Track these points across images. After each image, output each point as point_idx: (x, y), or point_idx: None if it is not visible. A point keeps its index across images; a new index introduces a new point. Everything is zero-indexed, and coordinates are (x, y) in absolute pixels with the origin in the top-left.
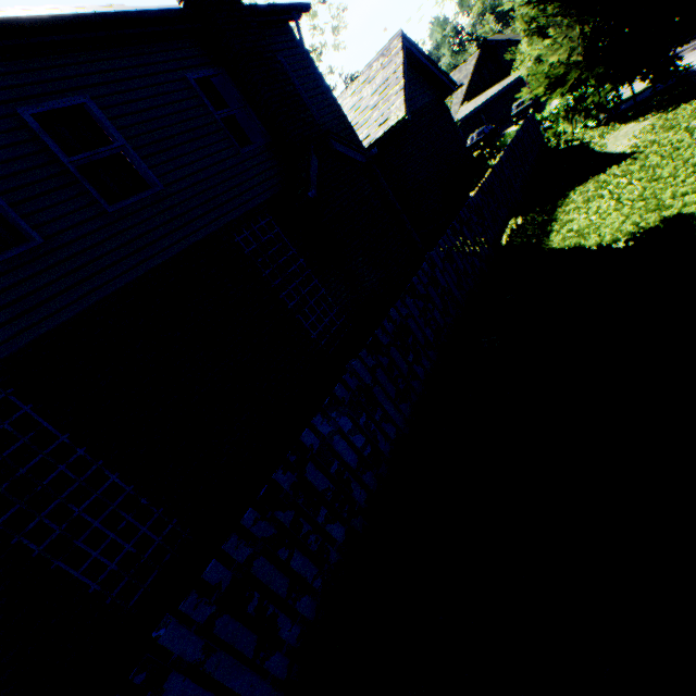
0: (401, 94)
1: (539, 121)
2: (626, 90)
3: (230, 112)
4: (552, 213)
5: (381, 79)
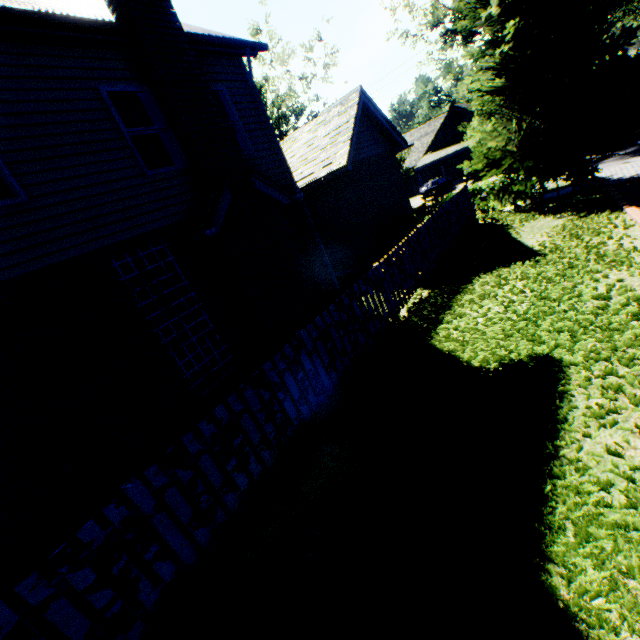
0: (348, 143)
1: (478, 190)
2: (557, 180)
3: (145, 131)
4: (453, 297)
5: (335, 125)
